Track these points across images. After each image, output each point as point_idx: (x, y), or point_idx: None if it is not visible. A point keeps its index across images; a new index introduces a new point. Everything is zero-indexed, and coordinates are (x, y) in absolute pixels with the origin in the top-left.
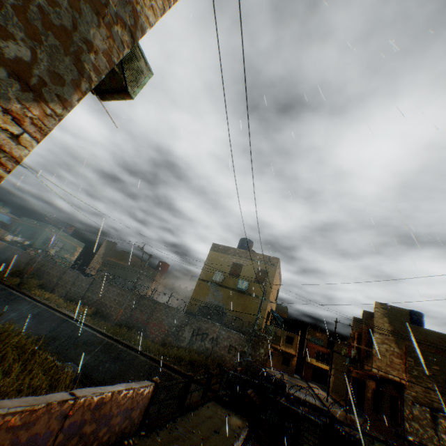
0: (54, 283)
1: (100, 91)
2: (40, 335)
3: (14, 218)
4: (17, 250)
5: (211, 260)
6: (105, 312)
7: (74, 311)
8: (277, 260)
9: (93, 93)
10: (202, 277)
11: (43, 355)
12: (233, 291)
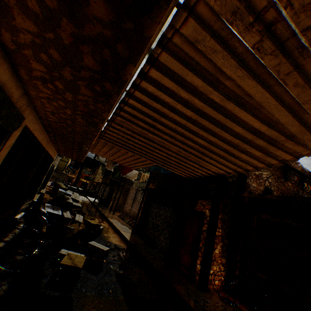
0: None
1: None
2: None
3: None
4: None
5: None
6: None
7: None
8: None
9: None
10: None
11: None
12: None
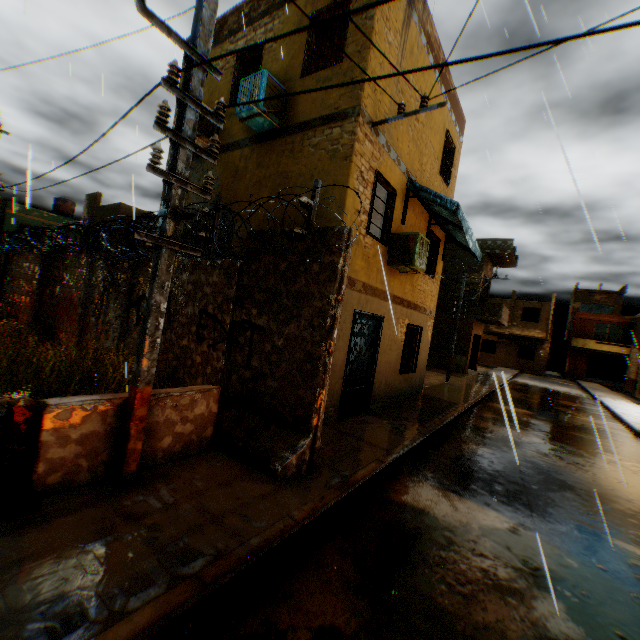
0: None
1: None
2: None
3: None
4: None
5: None
6: (18, 312)
7: None
8: None
9: None
10: None
11: None
12: (243, 150)
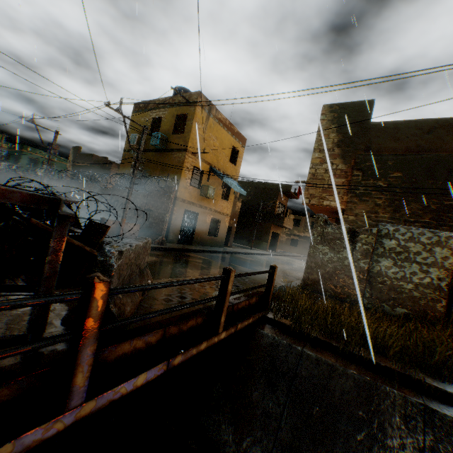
0: None
1: None
2: None
3: None
4: None
5: (133, 125)
6: None
7: None
8: (197, 95)
9: None
10: (126, 147)
11: None
12: (153, 153)
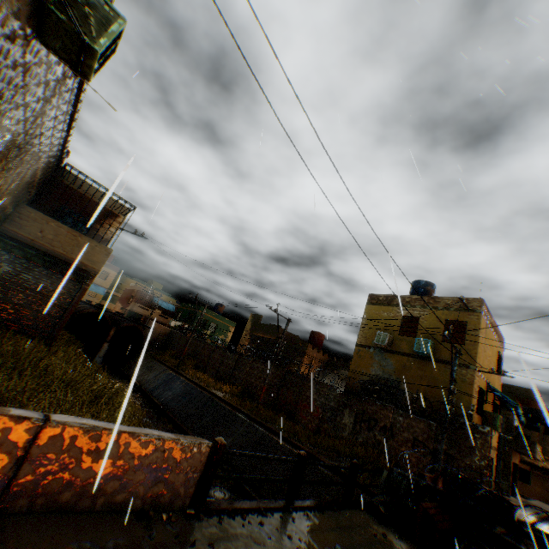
0: (205, 363)
1: (77, 67)
2: (188, 414)
3: (177, 306)
4: (176, 334)
5: (370, 318)
6: (252, 392)
7: (221, 390)
8: (479, 303)
9: (75, 75)
10: (360, 341)
11: (115, 404)
12: (409, 358)
